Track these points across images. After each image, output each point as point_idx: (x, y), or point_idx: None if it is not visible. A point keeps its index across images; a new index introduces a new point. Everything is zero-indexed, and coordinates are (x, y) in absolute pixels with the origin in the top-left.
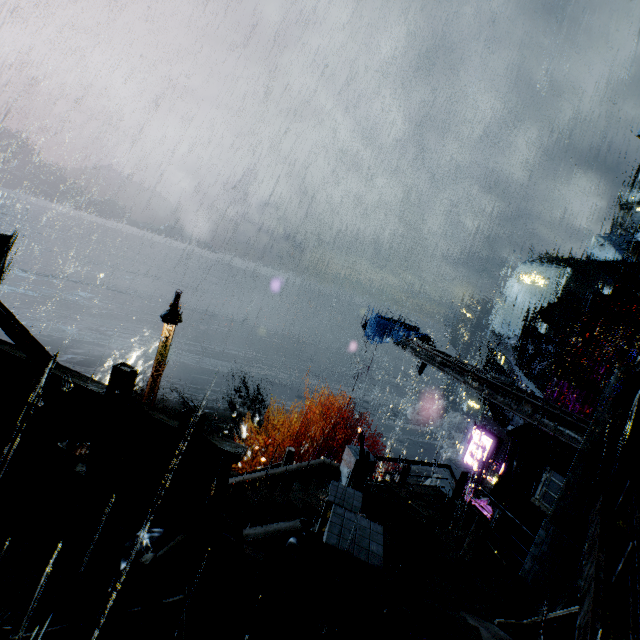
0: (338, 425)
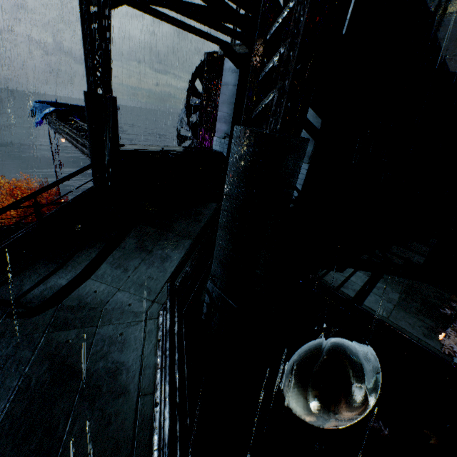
0: (45, 200)
